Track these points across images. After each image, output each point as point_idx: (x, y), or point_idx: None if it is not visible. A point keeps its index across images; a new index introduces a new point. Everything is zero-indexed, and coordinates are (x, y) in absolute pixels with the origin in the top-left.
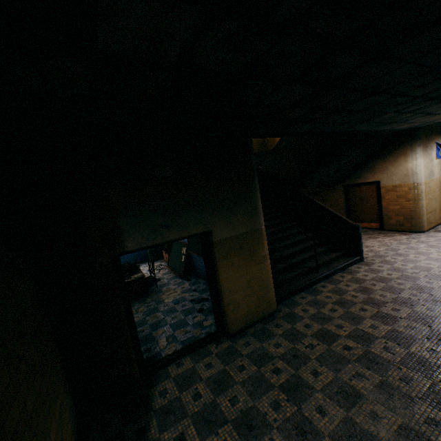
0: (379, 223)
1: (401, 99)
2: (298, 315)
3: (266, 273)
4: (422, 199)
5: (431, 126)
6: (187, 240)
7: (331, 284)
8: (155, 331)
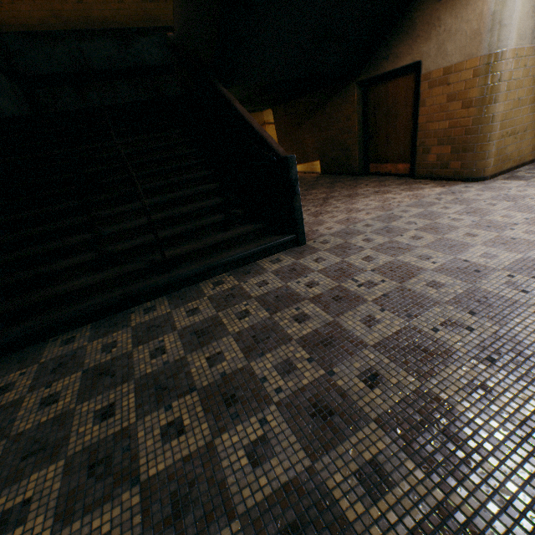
0: (410, 164)
1: None
2: None
3: None
4: (497, 99)
5: None
6: None
7: (169, 306)
8: None
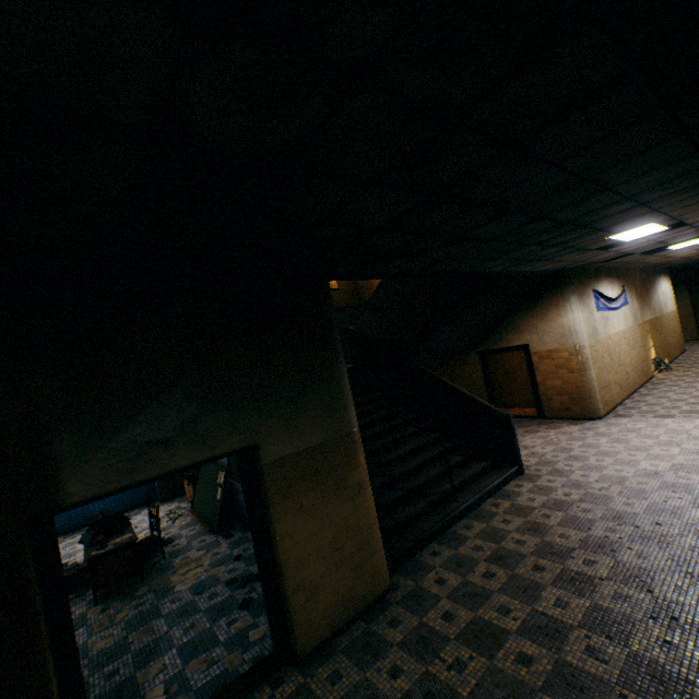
0: (536, 408)
1: (544, 225)
2: (429, 594)
3: (366, 515)
4: (589, 369)
5: (583, 267)
6: (227, 457)
7: (480, 522)
8: (143, 668)
